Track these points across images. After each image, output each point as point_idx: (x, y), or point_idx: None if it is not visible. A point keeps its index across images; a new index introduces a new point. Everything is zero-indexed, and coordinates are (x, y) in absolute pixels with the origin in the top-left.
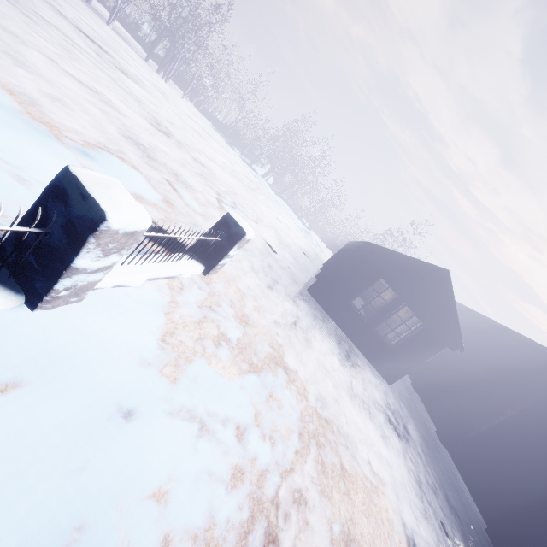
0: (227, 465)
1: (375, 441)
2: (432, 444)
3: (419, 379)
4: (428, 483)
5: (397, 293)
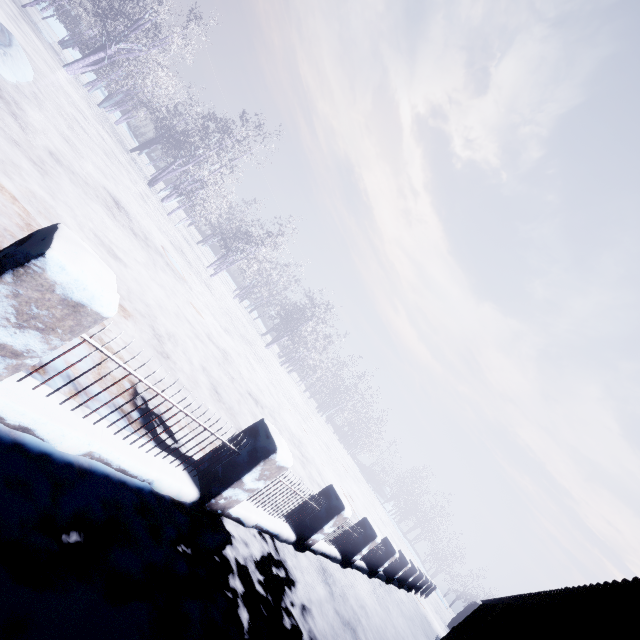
0: None
1: None
2: None
3: None
4: None
5: None
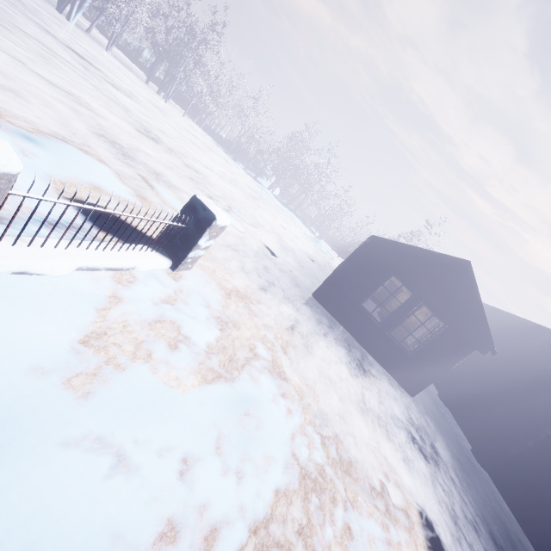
0: (151, 520)
1: (394, 466)
2: (467, 465)
3: (446, 389)
4: (466, 517)
5: (411, 291)
